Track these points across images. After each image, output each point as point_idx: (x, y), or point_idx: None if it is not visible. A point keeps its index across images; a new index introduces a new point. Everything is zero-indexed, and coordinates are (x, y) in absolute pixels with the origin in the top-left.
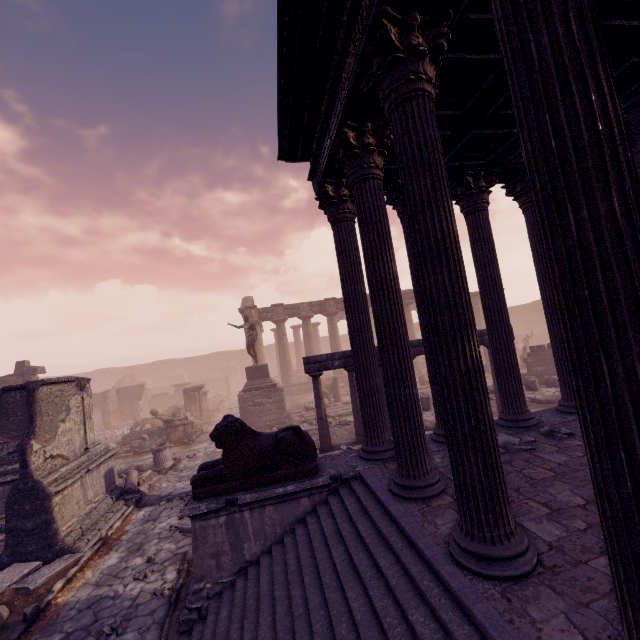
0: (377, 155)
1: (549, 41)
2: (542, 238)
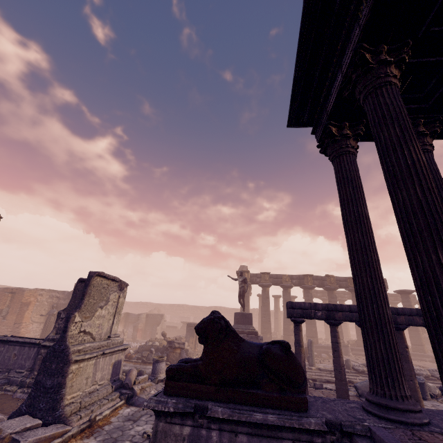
0: (394, 68)
1: None
2: None
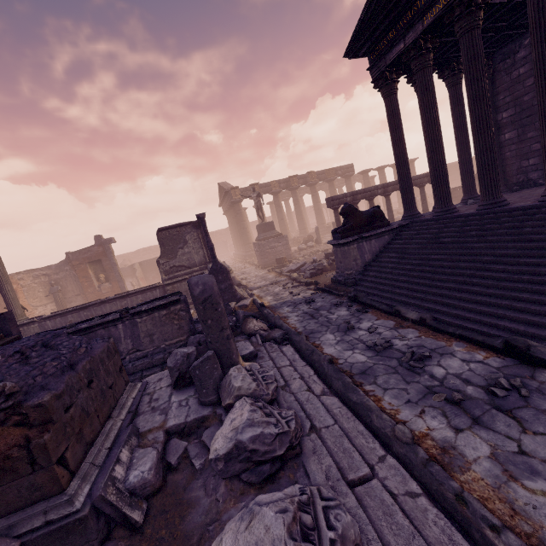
0: (432, 54)
1: None
2: (536, 82)
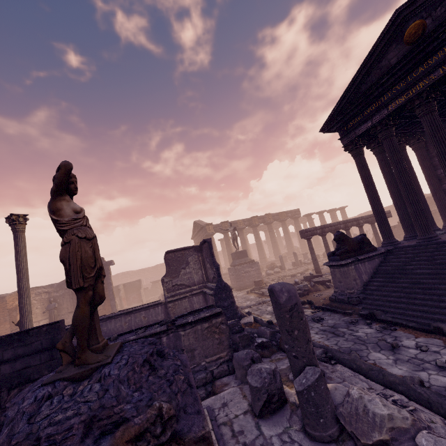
0: (394, 128)
1: None
2: None
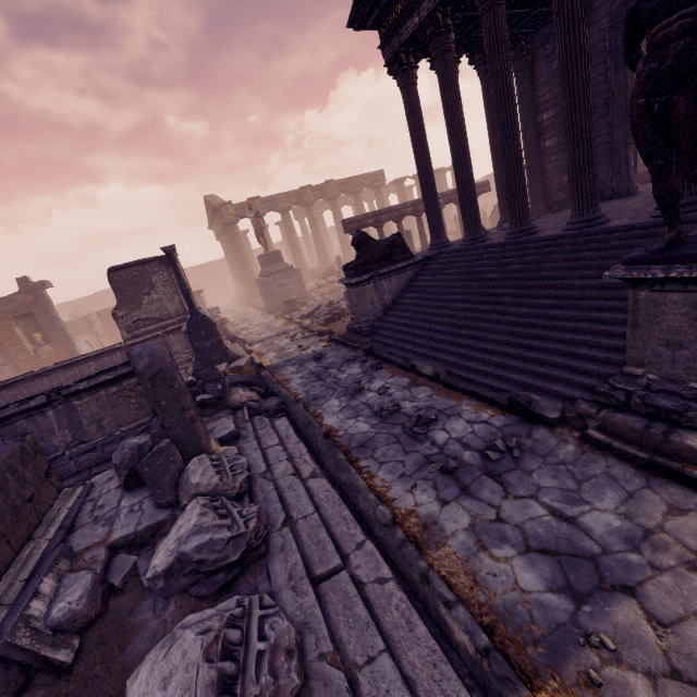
0: (453, 33)
1: (571, 7)
2: (560, 83)
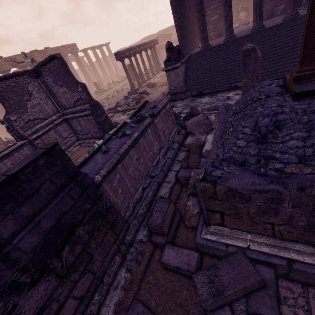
0: None
1: None
2: None
